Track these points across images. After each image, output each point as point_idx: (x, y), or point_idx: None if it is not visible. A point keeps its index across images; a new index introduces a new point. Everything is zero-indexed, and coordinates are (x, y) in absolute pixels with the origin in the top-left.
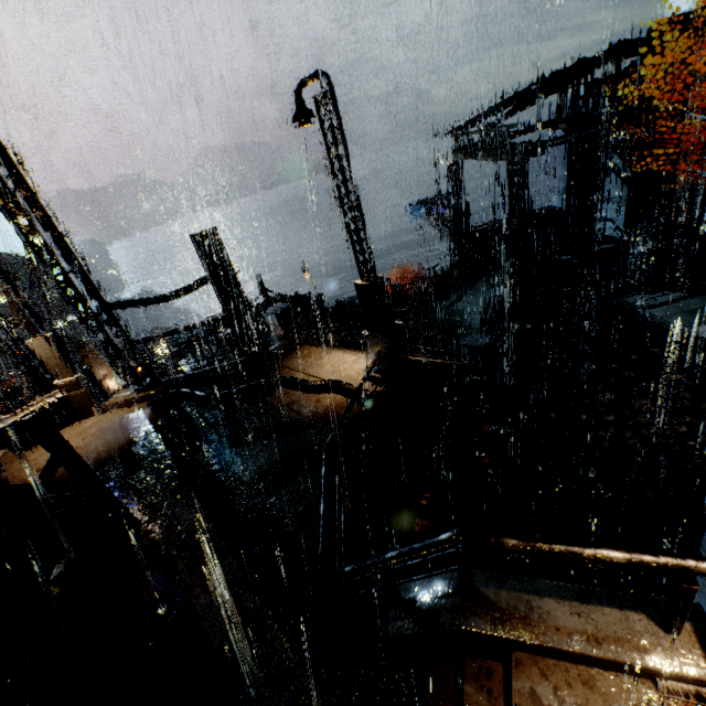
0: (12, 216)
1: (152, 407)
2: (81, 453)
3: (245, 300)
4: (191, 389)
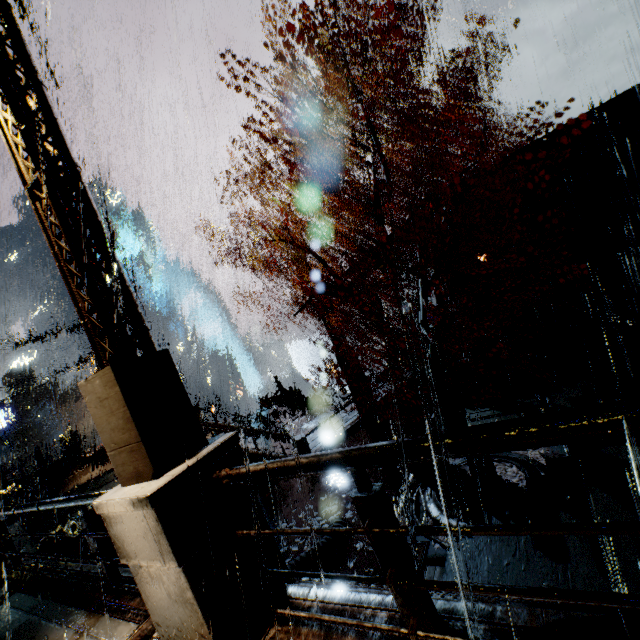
0: None
1: None
2: (99, 473)
3: None
4: None
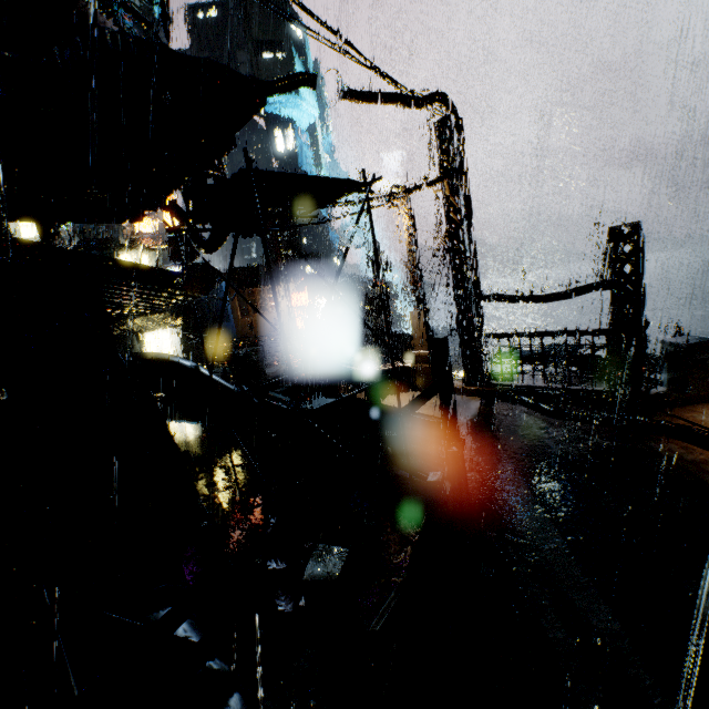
0: (448, 206)
1: (484, 402)
2: None
3: (644, 317)
4: (532, 399)
